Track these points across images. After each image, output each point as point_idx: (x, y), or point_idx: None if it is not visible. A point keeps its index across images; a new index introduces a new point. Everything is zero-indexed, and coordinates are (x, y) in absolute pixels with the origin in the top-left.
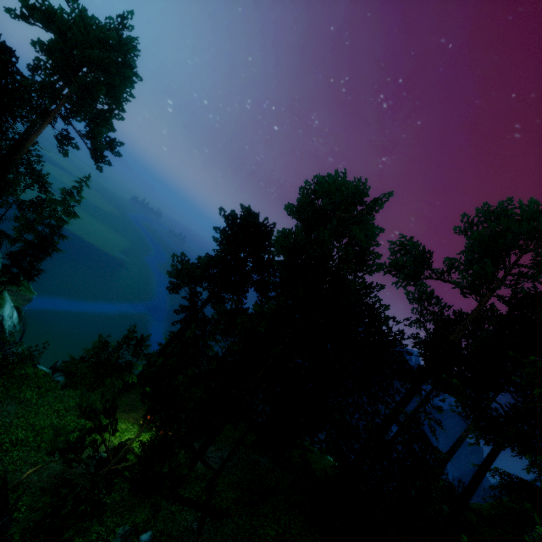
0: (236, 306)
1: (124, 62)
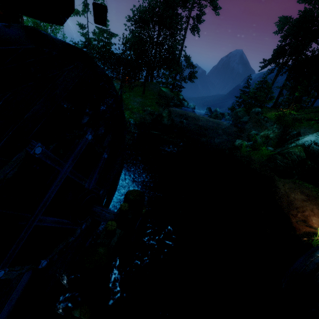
0: None
1: None
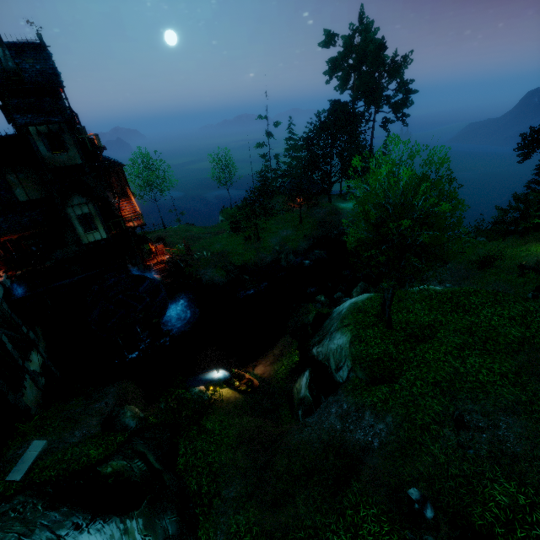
0: None
1: (370, 42)
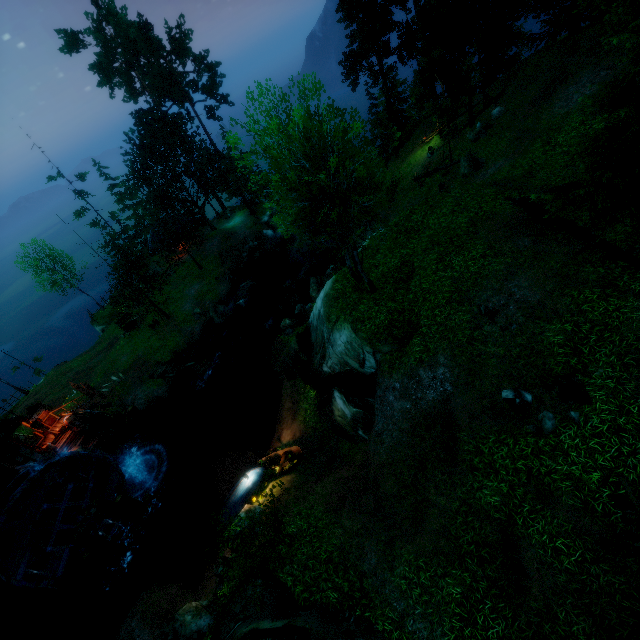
0: (420, 8)
1: (127, 28)
